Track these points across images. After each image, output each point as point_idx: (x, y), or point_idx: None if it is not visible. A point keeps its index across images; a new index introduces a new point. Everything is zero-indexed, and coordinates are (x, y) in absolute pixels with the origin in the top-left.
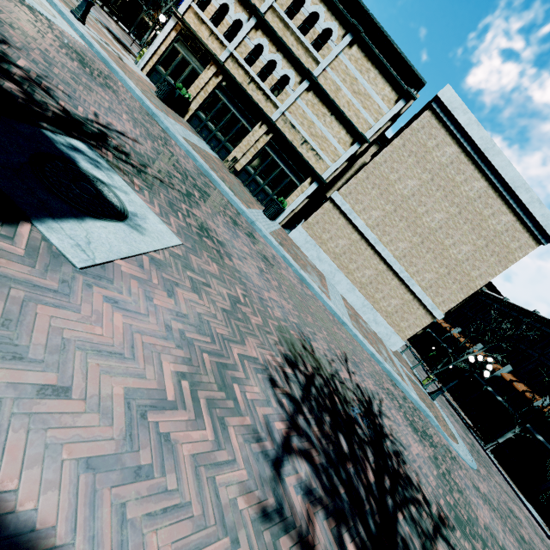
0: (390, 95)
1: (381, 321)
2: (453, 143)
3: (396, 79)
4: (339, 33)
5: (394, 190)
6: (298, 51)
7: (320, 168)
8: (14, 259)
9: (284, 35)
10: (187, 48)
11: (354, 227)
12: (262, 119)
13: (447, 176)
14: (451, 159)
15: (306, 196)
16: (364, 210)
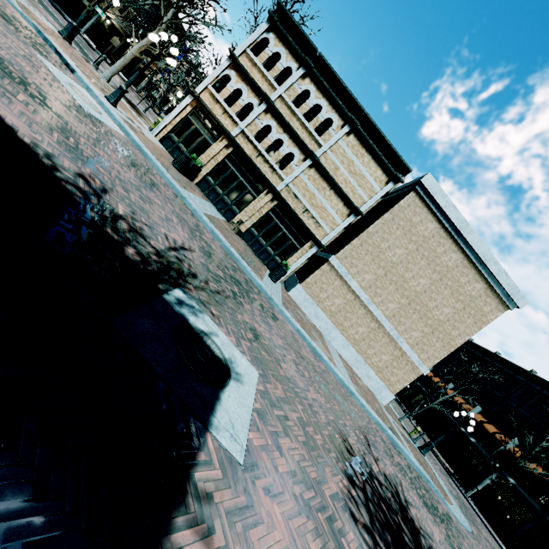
0: (381, 177)
1: (373, 376)
2: (434, 220)
3: (387, 165)
4: (338, 123)
5: (384, 257)
6: (303, 134)
7: (320, 234)
8: (221, 485)
9: (291, 120)
10: (201, 121)
11: (349, 288)
12: (268, 188)
13: (429, 247)
14: (433, 233)
15: (306, 258)
16: (358, 273)
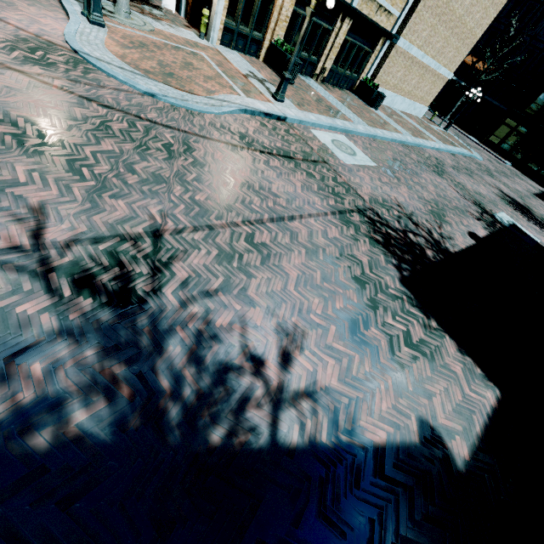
0: None
1: (418, 106)
2: None
3: None
4: None
5: (441, 2)
6: None
7: (390, 24)
8: None
9: None
10: None
11: (409, 56)
12: (342, 11)
13: None
14: None
15: (379, 59)
16: (418, 36)
